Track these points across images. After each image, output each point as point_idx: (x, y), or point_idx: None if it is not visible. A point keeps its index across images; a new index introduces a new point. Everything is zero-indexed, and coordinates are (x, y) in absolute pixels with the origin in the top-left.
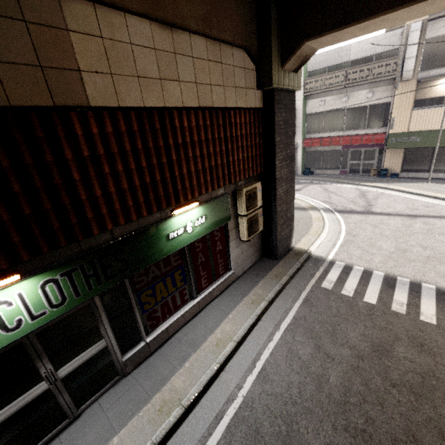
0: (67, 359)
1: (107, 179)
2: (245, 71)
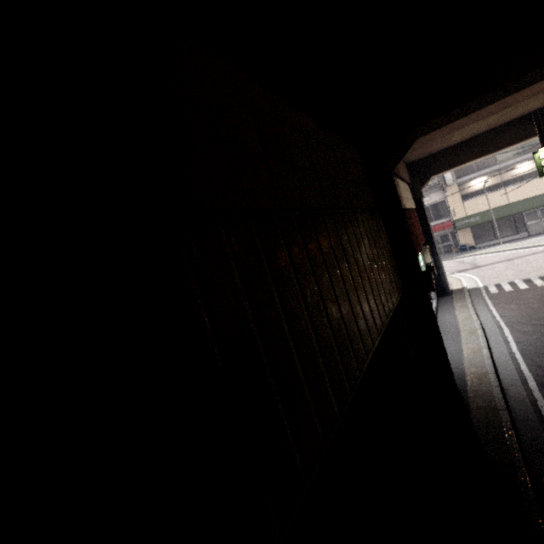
0: None
1: (412, 233)
2: (409, 193)
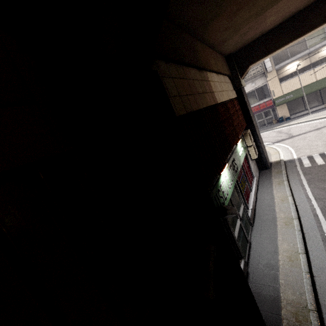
0: (238, 210)
1: (226, 128)
2: (230, 84)
